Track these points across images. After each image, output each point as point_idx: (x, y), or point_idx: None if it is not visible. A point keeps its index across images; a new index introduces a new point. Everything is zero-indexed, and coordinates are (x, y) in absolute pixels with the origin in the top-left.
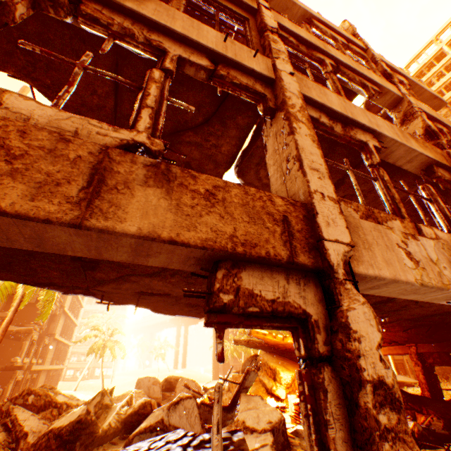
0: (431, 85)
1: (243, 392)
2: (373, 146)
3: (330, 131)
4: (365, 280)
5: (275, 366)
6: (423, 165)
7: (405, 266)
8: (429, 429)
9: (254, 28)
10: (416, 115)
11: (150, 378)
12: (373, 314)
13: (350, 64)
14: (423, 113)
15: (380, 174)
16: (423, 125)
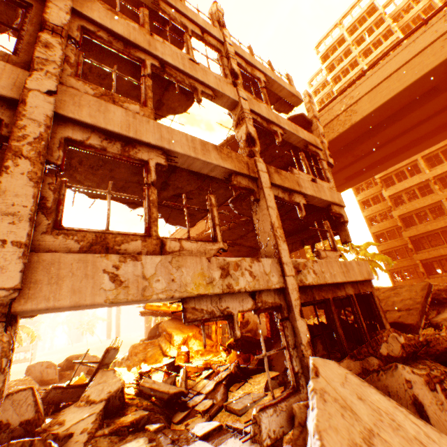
0: (334, 68)
1: (102, 368)
2: (157, 163)
3: (102, 152)
4: (43, 311)
5: (171, 331)
6: (225, 173)
7: (101, 289)
8: (247, 367)
9: (37, 20)
10: (245, 121)
11: (43, 363)
12: (3, 349)
13: (181, 65)
14: (251, 119)
15: (149, 194)
16: (246, 131)
